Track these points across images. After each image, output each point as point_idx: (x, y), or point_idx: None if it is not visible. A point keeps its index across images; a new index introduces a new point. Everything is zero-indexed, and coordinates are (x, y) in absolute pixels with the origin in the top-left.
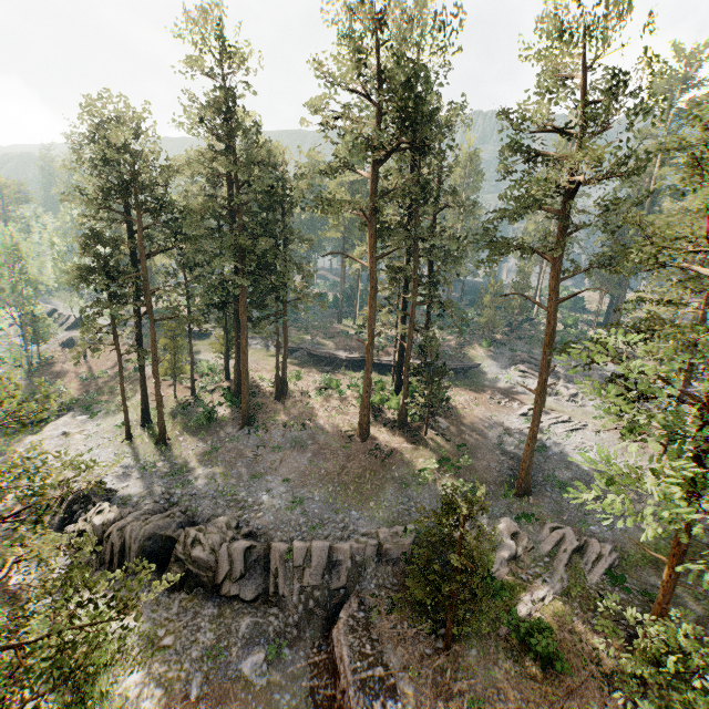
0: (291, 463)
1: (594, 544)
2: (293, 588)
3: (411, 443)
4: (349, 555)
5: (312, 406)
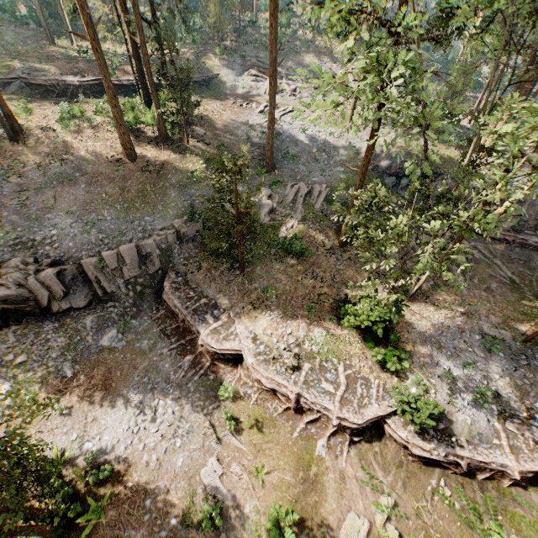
0: (68, 198)
1: (317, 187)
2: (118, 285)
3: (178, 154)
4: (155, 246)
5: (63, 139)
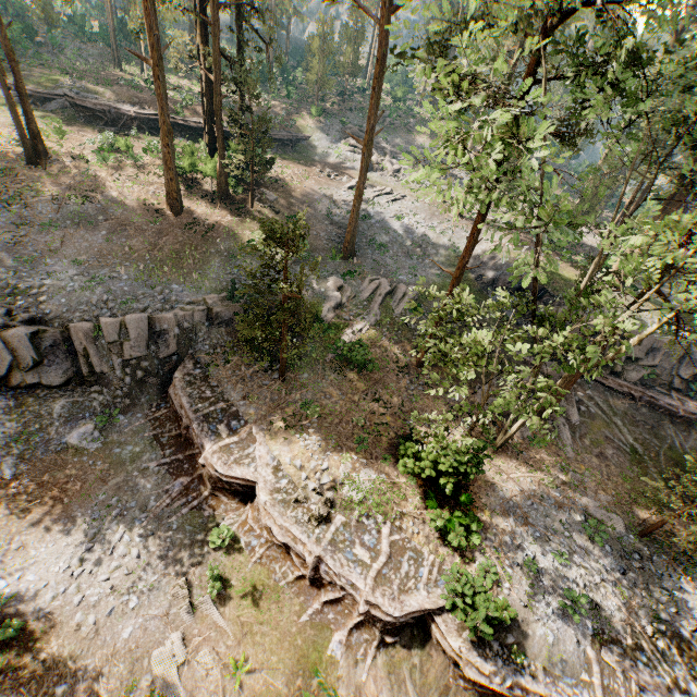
0: (79, 243)
1: (402, 287)
2: (113, 364)
3: (236, 216)
4: (175, 323)
5: (95, 173)
